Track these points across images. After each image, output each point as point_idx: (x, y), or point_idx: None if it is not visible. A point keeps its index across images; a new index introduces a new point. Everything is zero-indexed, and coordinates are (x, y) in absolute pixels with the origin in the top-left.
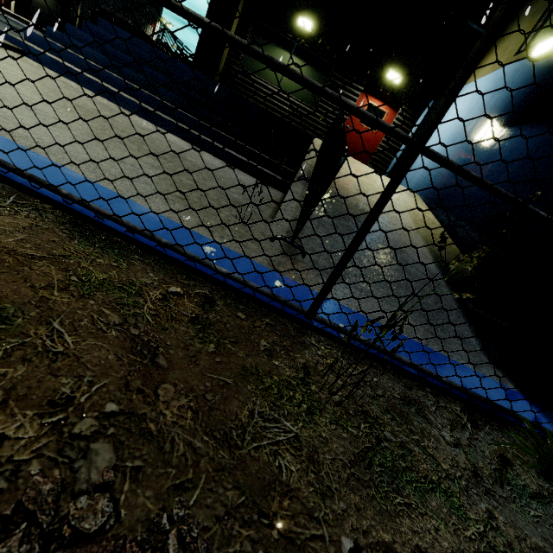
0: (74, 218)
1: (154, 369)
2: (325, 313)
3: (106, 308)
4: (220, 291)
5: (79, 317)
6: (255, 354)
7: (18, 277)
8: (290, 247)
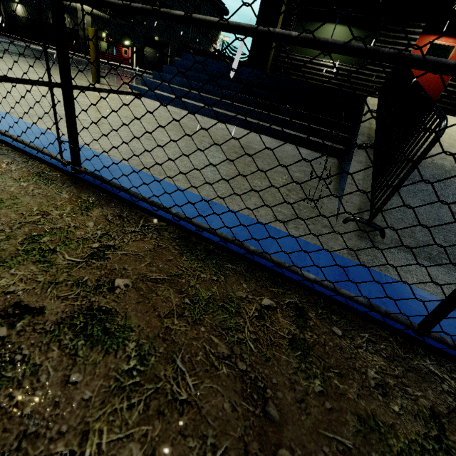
0: (181, 231)
1: (267, 423)
2: (446, 332)
3: (214, 336)
4: (308, 298)
5: (195, 350)
6: (366, 394)
7: (149, 306)
8: (366, 227)
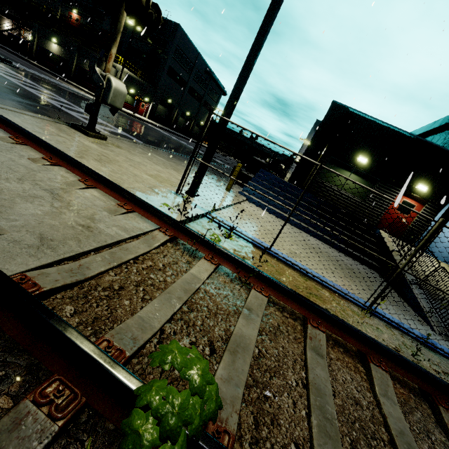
0: (417, 341)
1: None
2: None
3: None
4: None
5: None
6: None
7: (448, 371)
8: (446, 337)
